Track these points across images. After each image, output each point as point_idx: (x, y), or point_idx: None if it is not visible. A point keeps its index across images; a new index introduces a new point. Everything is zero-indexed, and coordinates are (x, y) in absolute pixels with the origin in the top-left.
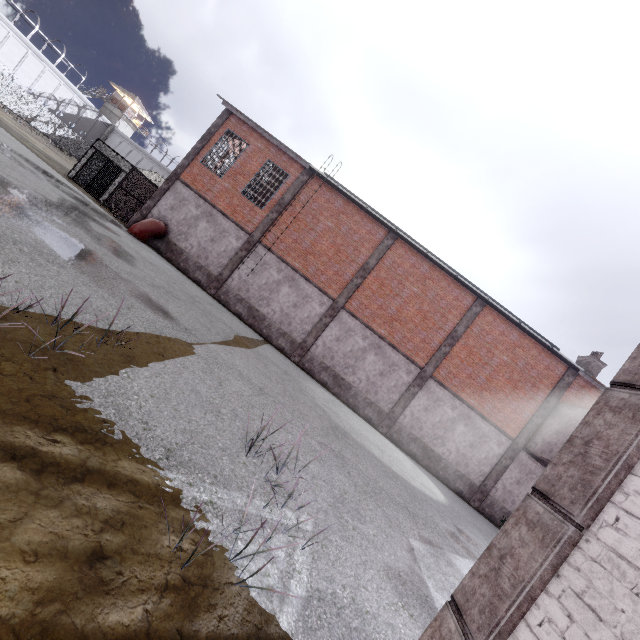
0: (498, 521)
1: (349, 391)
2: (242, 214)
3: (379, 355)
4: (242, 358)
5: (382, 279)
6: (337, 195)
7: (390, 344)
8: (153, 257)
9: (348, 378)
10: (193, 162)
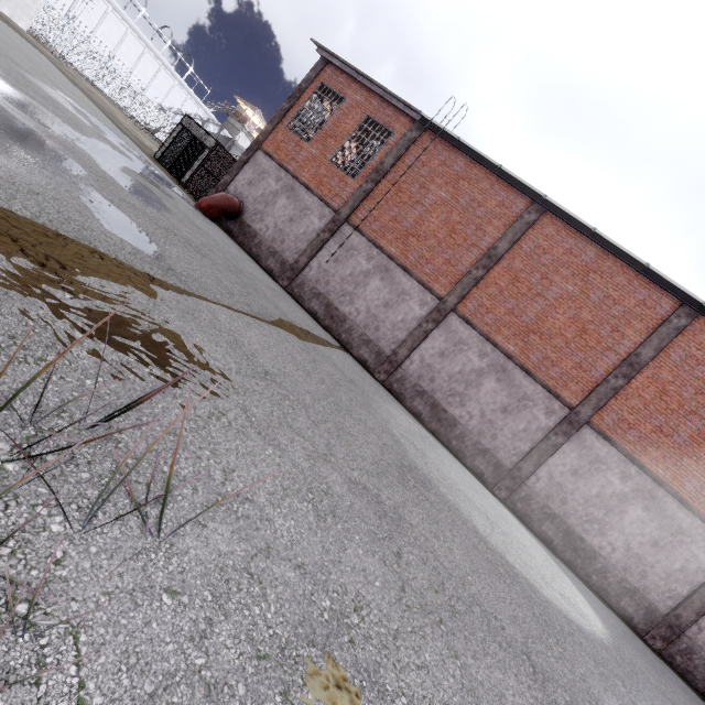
0: (700, 684)
1: (453, 429)
2: (329, 186)
3: (503, 382)
4: (268, 336)
5: (516, 271)
6: (457, 154)
7: (522, 367)
8: (212, 230)
9: (453, 410)
10: (278, 127)
